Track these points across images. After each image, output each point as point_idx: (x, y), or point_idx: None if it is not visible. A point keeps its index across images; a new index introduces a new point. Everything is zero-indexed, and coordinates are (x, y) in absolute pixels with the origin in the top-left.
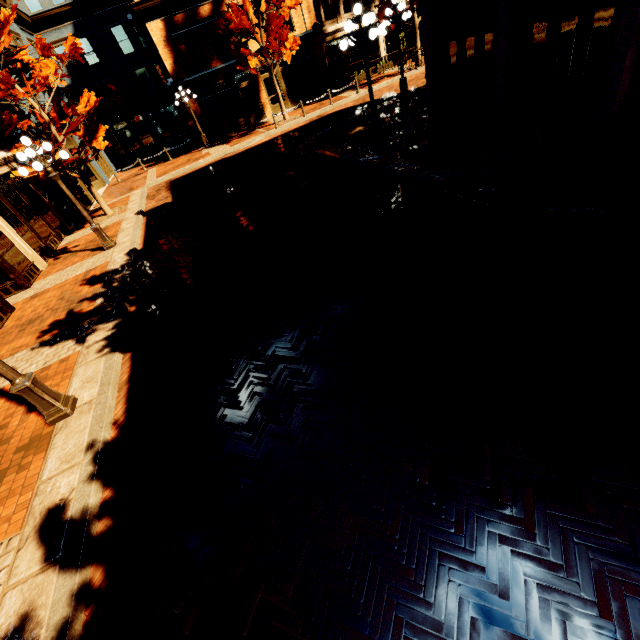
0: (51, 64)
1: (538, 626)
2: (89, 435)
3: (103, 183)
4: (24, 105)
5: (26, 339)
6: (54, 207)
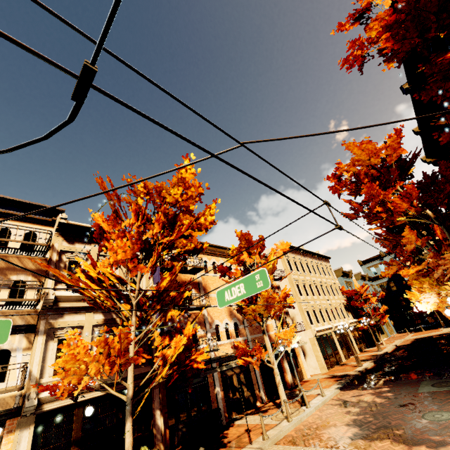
0: (375, 298)
1: (410, 375)
2: (364, 367)
3: (387, 336)
4: (365, 308)
5: (353, 361)
6: (365, 338)
